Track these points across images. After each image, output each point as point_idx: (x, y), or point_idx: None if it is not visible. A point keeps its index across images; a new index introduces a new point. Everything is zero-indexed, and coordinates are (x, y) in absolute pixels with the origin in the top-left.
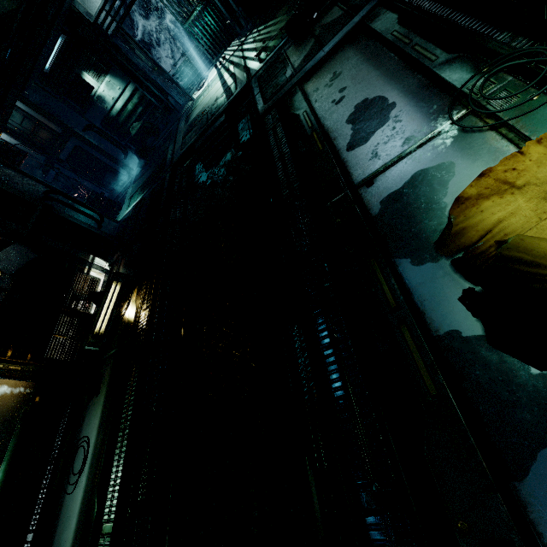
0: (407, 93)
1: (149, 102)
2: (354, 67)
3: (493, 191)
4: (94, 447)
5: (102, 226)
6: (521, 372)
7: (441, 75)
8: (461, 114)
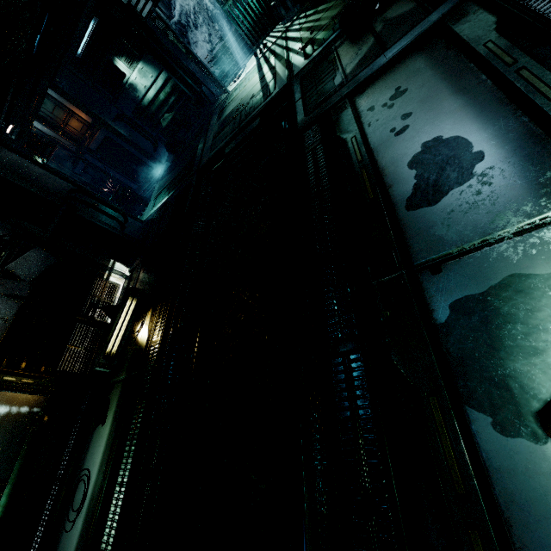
0: (503, 142)
1: (182, 92)
2: (425, 85)
3: None
4: (93, 488)
5: (126, 227)
6: None
7: None
8: None
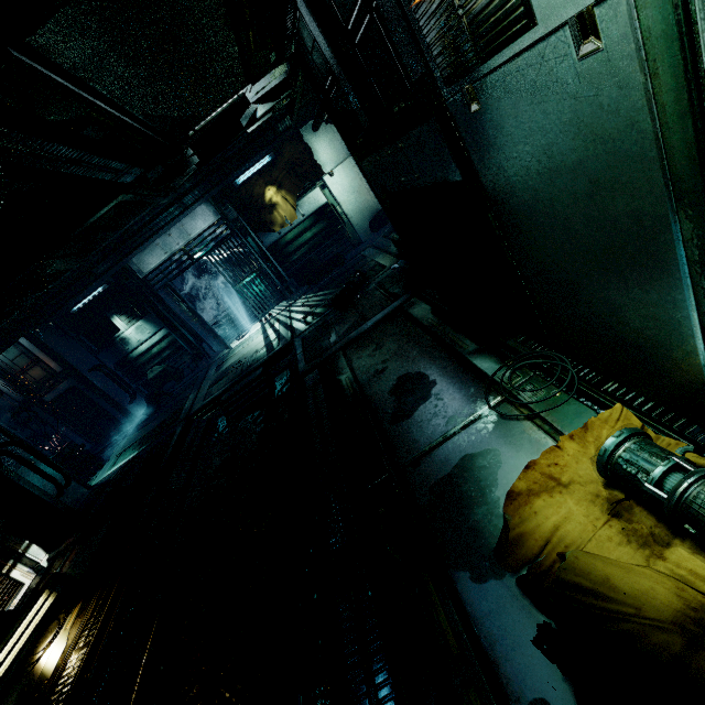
0: (445, 373)
1: (180, 347)
2: (395, 342)
3: (542, 488)
4: None
5: (64, 494)
6: None
7: (473, 362)
8: (497, 400)
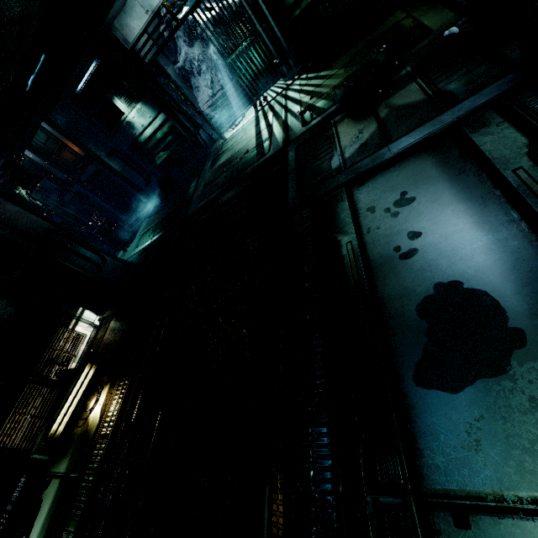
0: None
1: (180, 133)
2: (437, 200)
3: None
4: None
5: (104, 268)
6: None
7: None
8: None
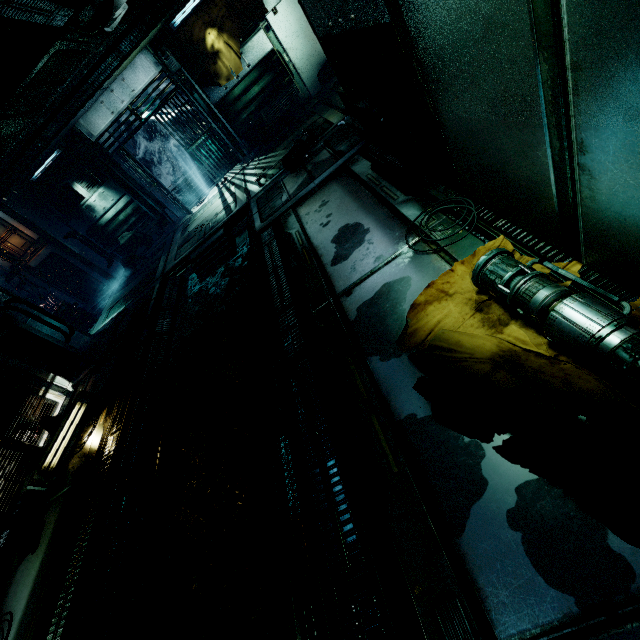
0: (377, 222)
1: (144, 214)
2: (338, 198)
3: (435, 299)
4: (19, 625)
5: (71, 340)
6: (458, 441)
7: (401, 211)
8: (415, 240)
